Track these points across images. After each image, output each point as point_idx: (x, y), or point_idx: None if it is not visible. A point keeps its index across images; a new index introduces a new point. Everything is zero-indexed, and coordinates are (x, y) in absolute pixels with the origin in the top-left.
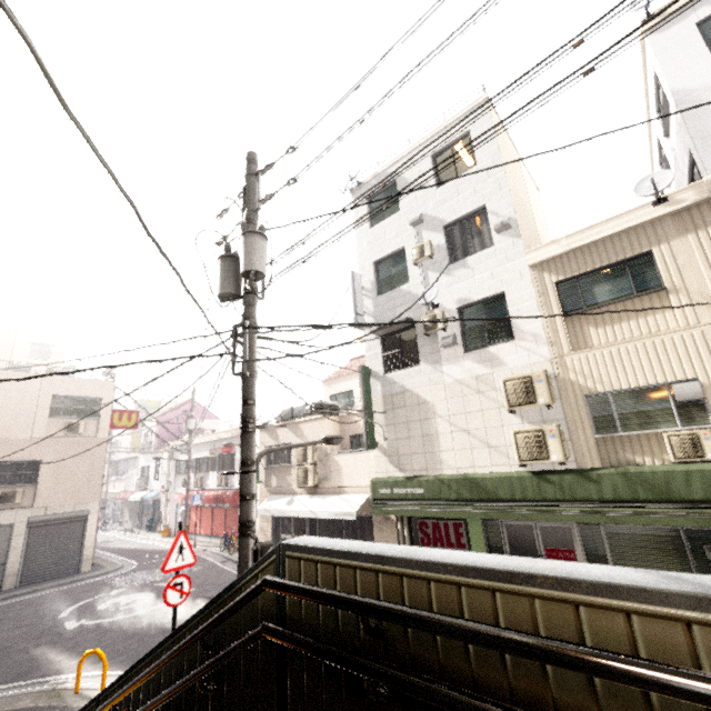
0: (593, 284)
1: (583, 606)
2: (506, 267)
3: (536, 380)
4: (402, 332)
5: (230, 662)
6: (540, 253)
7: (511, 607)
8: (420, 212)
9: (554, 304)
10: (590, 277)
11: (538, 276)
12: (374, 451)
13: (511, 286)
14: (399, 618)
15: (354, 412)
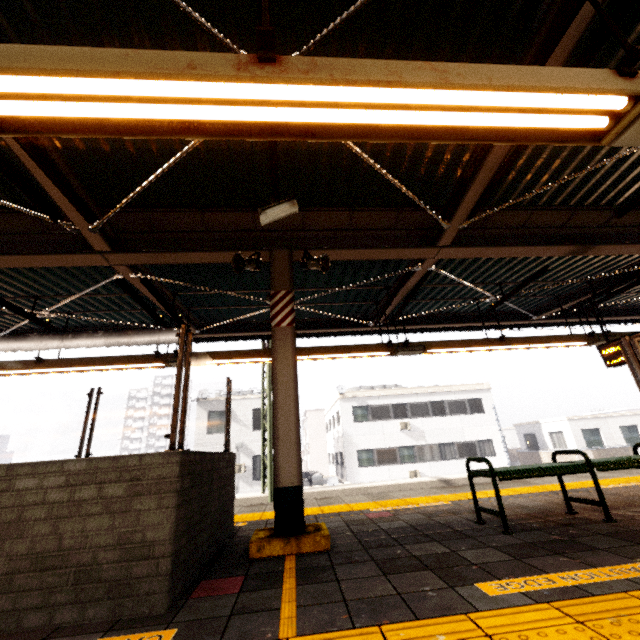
0: None
1: None
2: None
3: None
4: None
5: None
6: None
7: None
8: (241, 441)
9: None
10: None
11: None
12: None
13: None
14: None
15: None
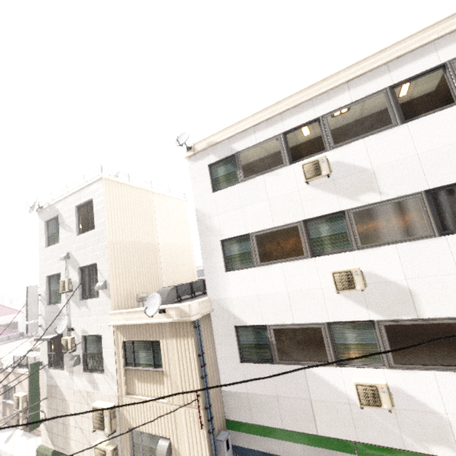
0: (139, 349)
1: None
2: (103, 317)
3: (105, 414)
4: (60, 338)
5: None
6: (115, 318)
7: None
8: (68, 250)
9: (121, 357)
10: (138, 343)
11: (116, 332)
12: (42, 425)
13: (104, 333)
14: None
15: None
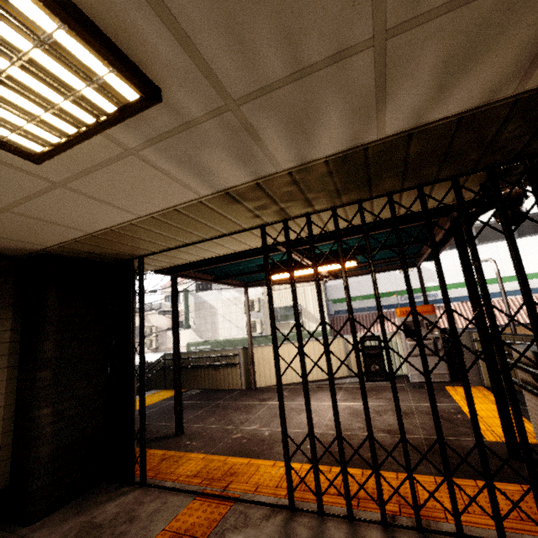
0: None
1: (203, 353)
2: None
3: (255, 301)
4: None
5: (153, 377)
6: None
7: (197, 355)
8: None
9: None
10: None
11: None
12: (189, 330)
13: None
14: (184, 358)
15: (180, 309)
